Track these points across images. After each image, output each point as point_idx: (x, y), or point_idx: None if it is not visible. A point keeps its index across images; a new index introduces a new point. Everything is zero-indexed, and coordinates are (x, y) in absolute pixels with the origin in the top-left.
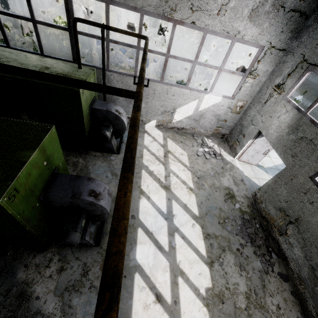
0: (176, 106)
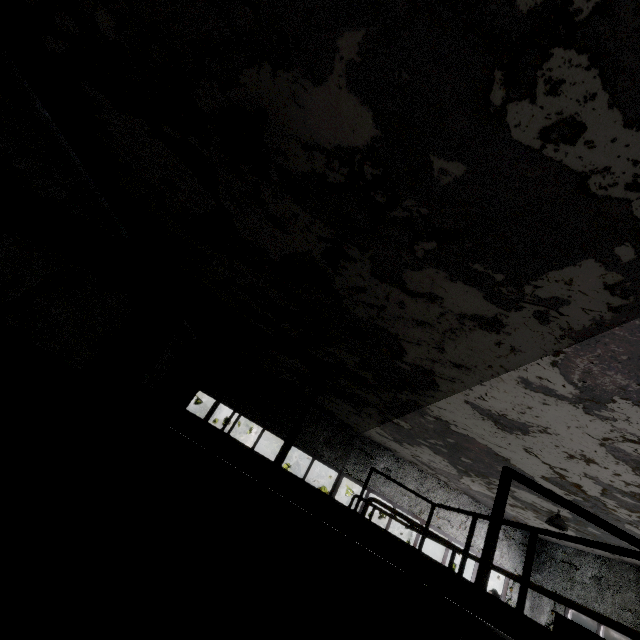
0: None
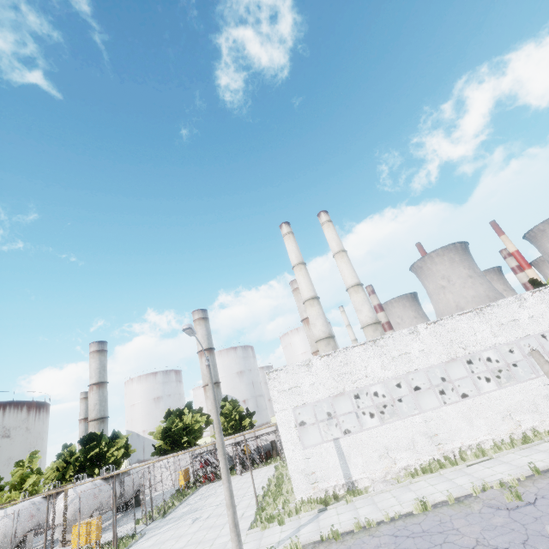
0: None
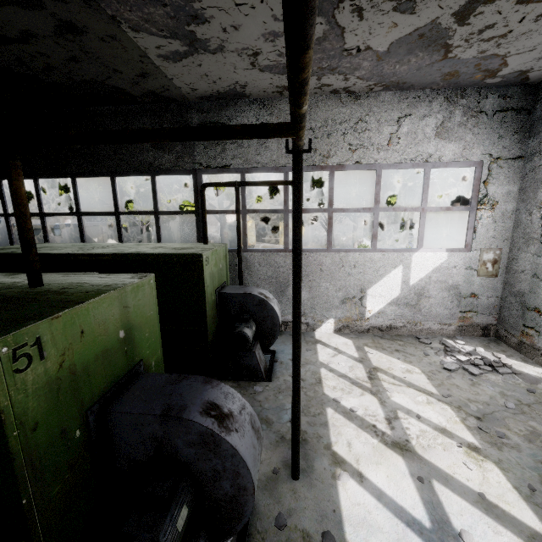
0: (364, 284)
